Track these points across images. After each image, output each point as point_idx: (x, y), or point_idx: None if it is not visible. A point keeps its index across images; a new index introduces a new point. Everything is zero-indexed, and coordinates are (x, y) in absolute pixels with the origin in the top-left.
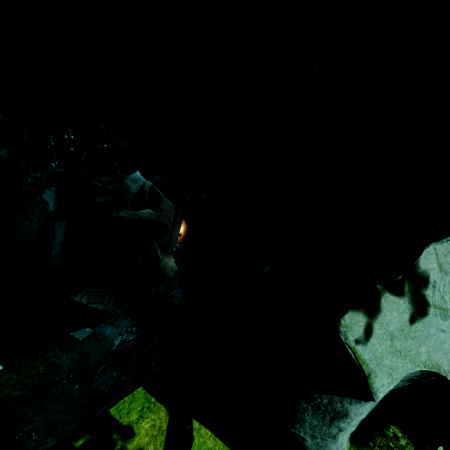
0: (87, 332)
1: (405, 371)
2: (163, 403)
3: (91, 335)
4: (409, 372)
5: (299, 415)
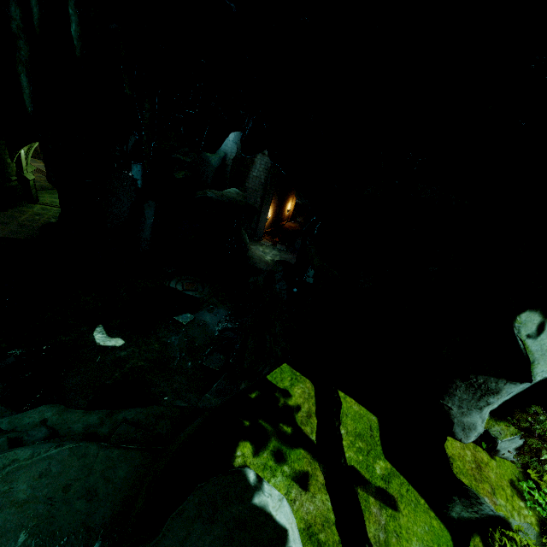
0: (189, 317)
1: None
2: (307, 377)
3: (193, 321)
4: None
5: (450, 390)
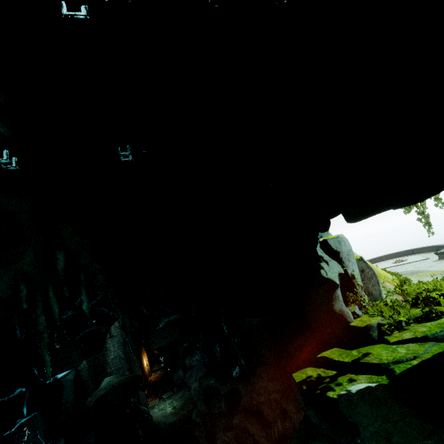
0: None
1: (336, 276)
2: (304, 368)
3: None
4: (337, 275)
5: (334, 308)
